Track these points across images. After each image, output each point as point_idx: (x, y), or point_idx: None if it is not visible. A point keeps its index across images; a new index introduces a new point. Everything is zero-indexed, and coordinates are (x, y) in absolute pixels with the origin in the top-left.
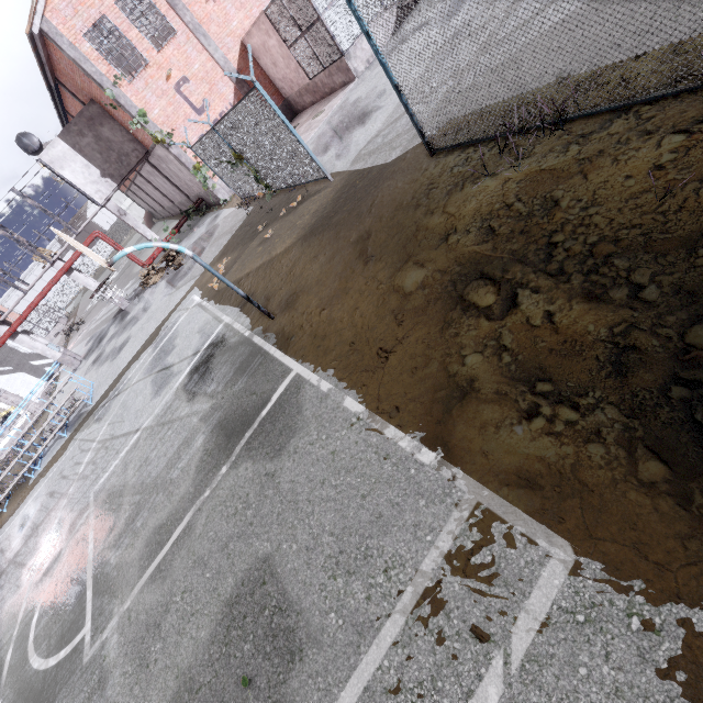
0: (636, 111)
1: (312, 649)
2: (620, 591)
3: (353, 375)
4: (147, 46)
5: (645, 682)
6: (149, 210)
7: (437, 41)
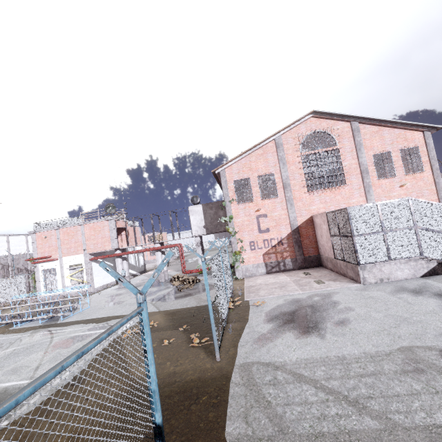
0: None
1: None
2: None
3: None
4: (258, 195)
5: None
6: None
7: None
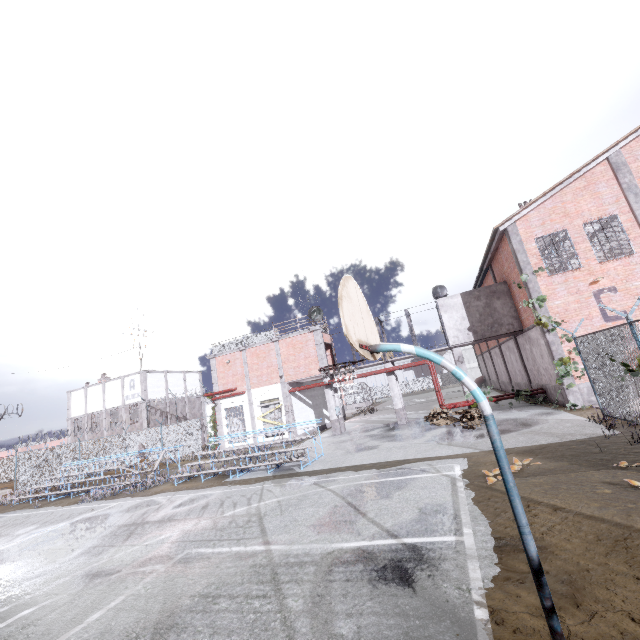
0: None
1: None
2: None
3: None
4: (590, 256)
5: None
6: (485, 376)
7: None
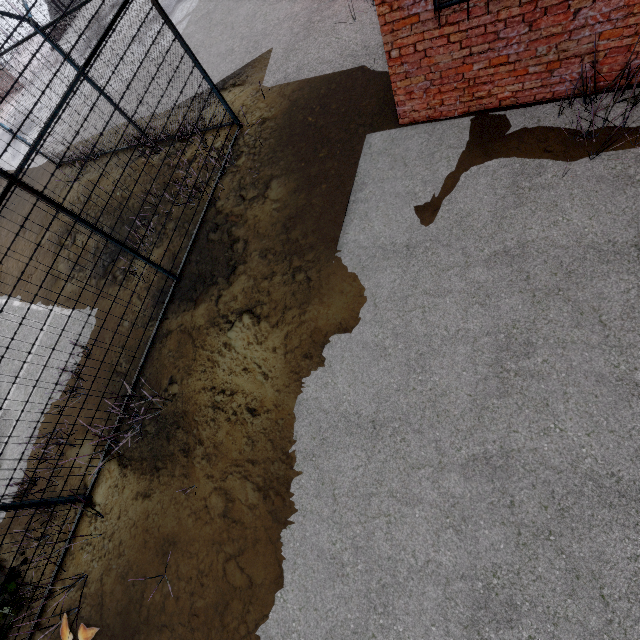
0: (118, 154)
1: None
2: (80, 314)
3: (18, 291)
4: None
5: (79, 329)
6: None
7: (16, 115)
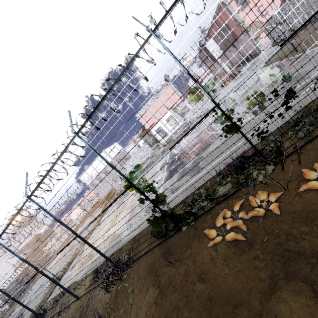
0: None
1: (317, 68)
2: None
3: None
4: None
5: None
6: (216, 74)
7: None
